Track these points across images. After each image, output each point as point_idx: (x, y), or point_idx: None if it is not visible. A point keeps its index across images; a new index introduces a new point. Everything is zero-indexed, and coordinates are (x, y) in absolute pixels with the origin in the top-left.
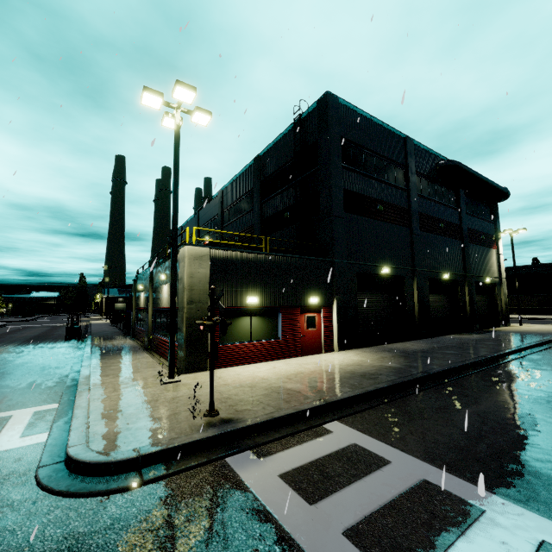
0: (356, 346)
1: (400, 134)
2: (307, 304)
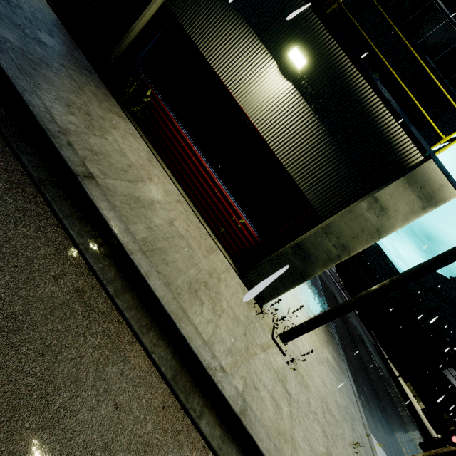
0: None
1: None
2: None
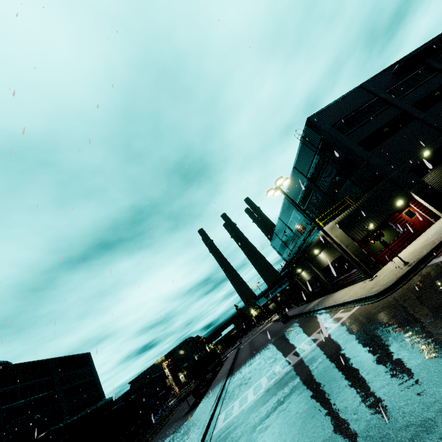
0: None
1: (356, 88)
2: (398, 208)
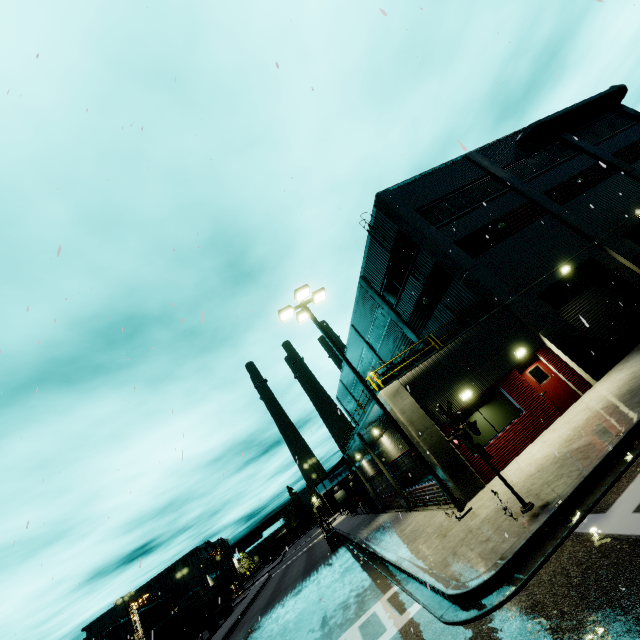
0: (612, 362)
1: (459, 159)
2: (518, 362)
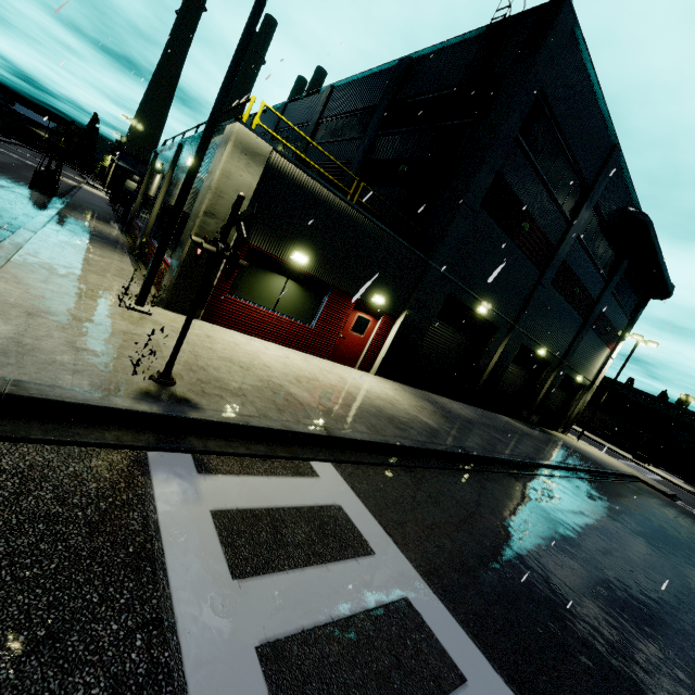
0: (398, 379)
1: (612, 138)
2: (368, 301)
